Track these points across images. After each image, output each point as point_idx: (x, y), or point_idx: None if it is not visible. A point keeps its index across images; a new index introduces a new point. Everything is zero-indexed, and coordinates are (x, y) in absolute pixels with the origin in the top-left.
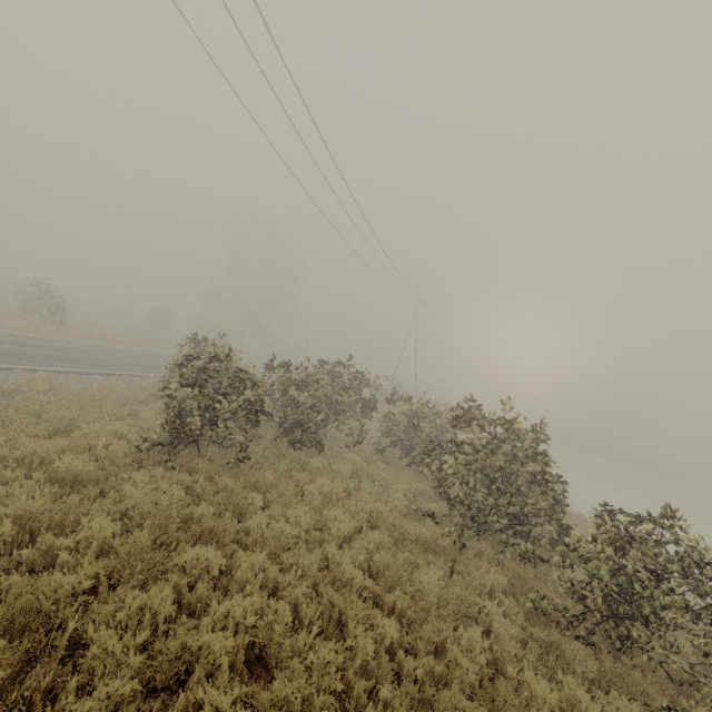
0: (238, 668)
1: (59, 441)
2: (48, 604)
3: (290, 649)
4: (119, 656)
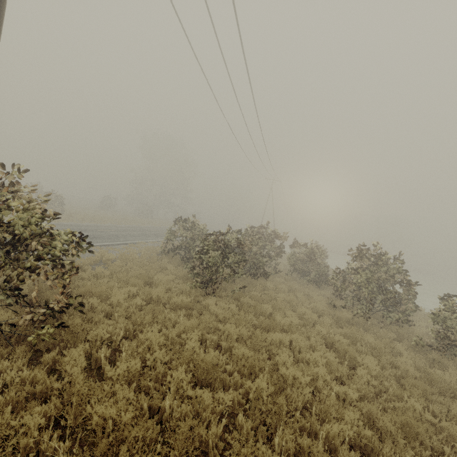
0: (330, 380)
1: (160, 287)
2: (256, 361)
3: (341, 371)
4: (300, 378)
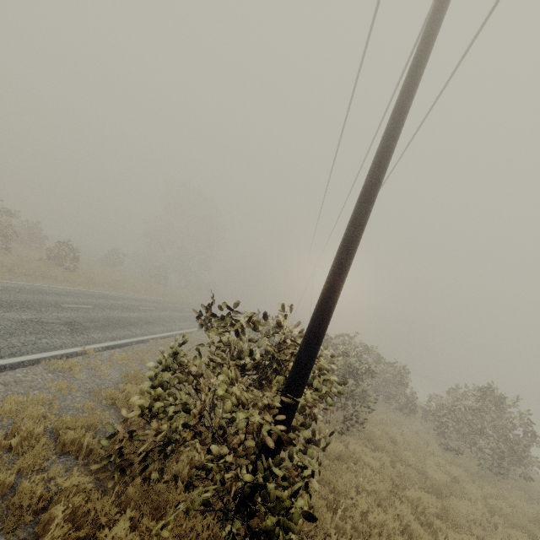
0: None
1: None
2: None
3: None
4: None
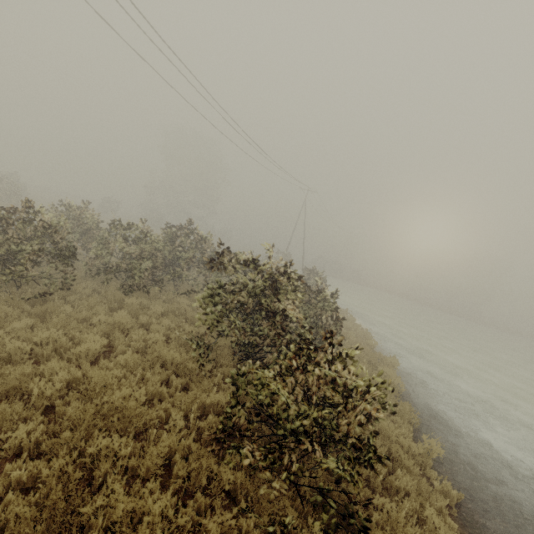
0: None
1: None
2: None
3: None
4: None
